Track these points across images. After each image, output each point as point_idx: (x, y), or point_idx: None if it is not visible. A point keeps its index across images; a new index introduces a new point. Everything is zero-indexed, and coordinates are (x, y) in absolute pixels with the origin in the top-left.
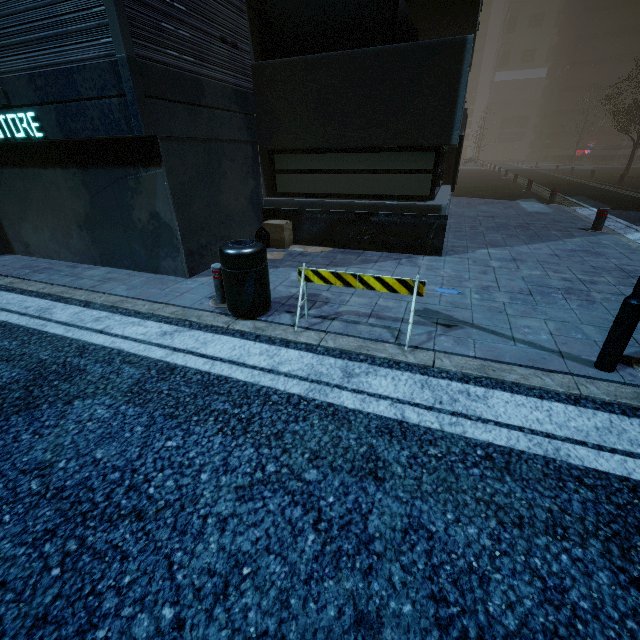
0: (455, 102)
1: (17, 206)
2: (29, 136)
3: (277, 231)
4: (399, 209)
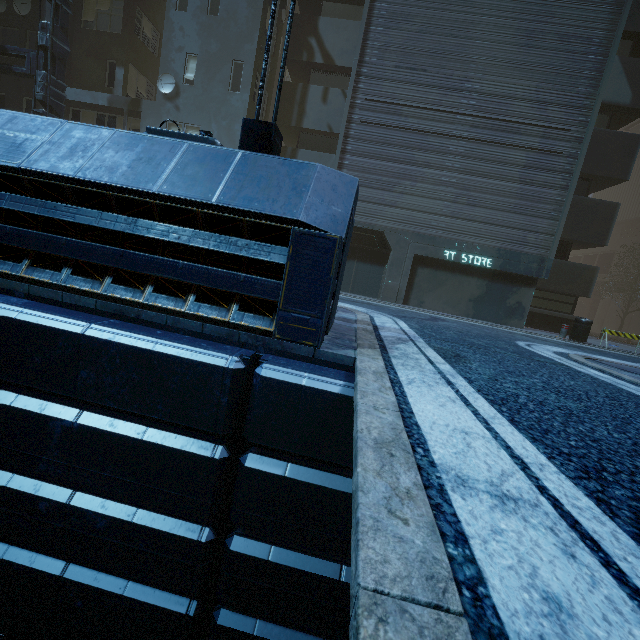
0: (592, 284)
1: (432, 285)
2: (480, 265)
3: None
4: (564, 316)
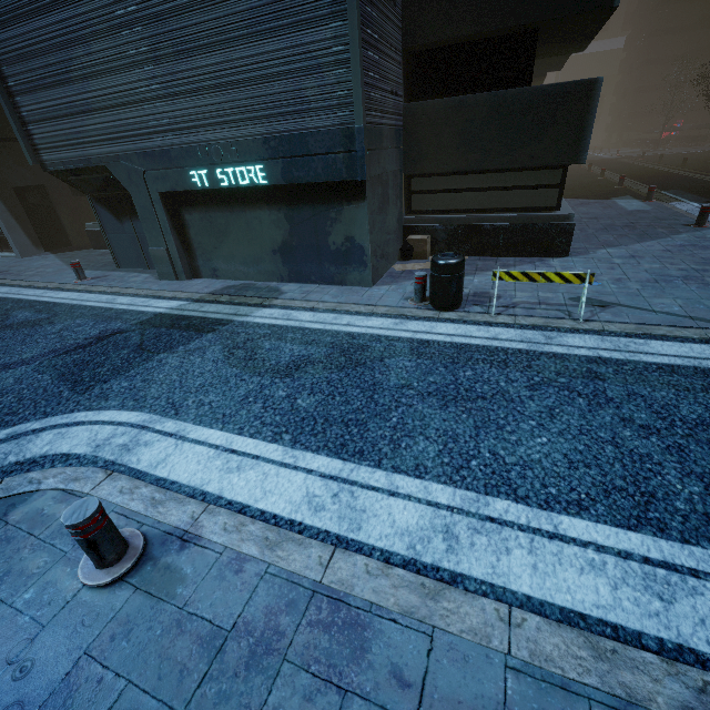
0: (585, 130)
1: (214, 238)
2: (251, 183)
3: (420, 245)
4: (531, 220)
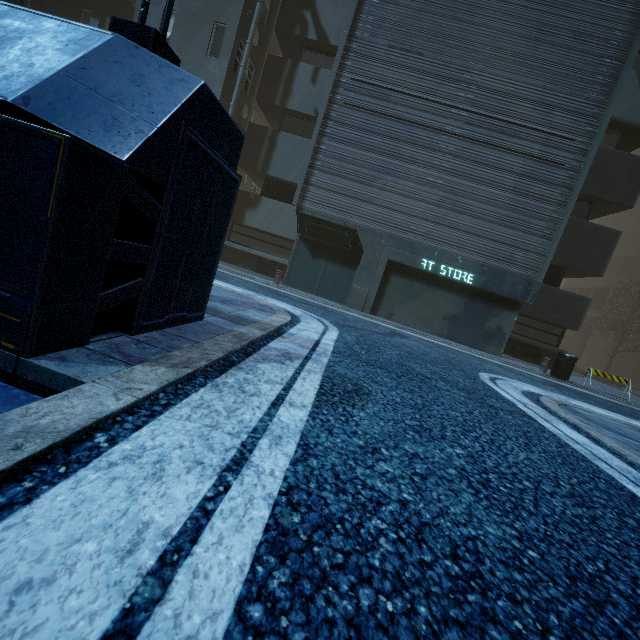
0: (582, 317)
1: (405, 296)
2: (460, 280)
3: None
4: (549, 348)
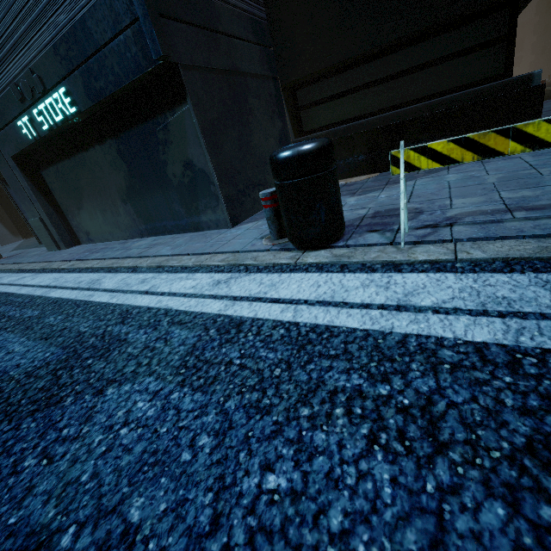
0: None
1: (74, 197)
2: (66, 117)
3: None
4: (465, 99)
